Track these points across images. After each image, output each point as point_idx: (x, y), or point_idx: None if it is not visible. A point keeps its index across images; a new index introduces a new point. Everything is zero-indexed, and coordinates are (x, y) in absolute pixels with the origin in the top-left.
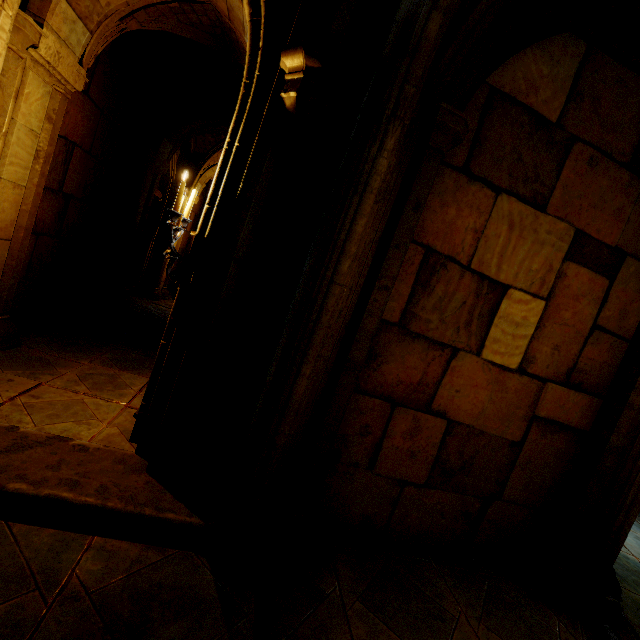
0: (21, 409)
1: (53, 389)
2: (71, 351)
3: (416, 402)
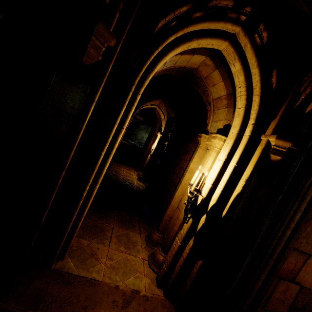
0: (112, 270)
1: (113, 251)
2: (103, 217)
3: (289, 278)
